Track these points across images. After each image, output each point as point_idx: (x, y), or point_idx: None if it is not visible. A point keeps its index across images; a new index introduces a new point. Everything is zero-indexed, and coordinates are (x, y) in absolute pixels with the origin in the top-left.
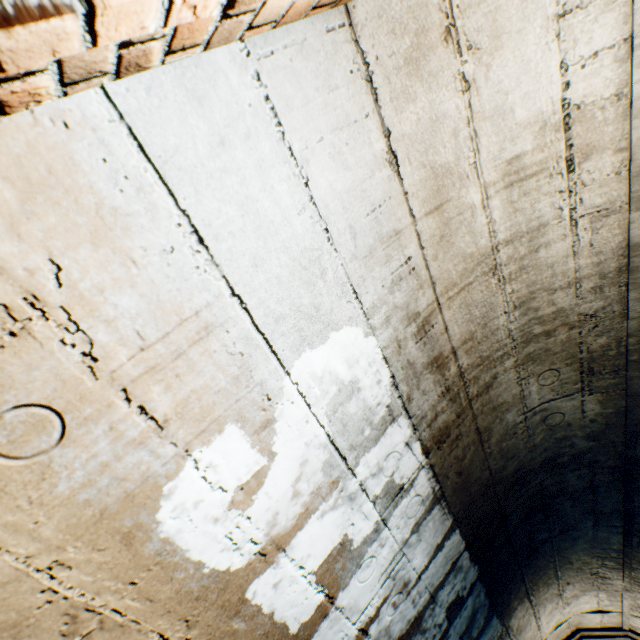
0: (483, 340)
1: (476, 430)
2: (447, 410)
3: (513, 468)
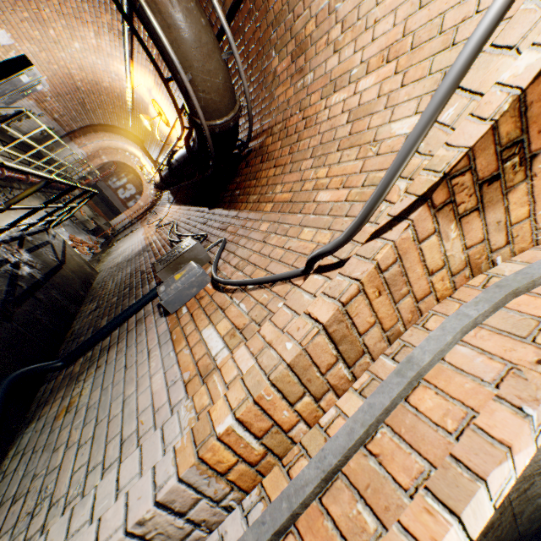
0: (527, 467)
1: (512, 514)
2: (493, 513)
3: (537, 525)
